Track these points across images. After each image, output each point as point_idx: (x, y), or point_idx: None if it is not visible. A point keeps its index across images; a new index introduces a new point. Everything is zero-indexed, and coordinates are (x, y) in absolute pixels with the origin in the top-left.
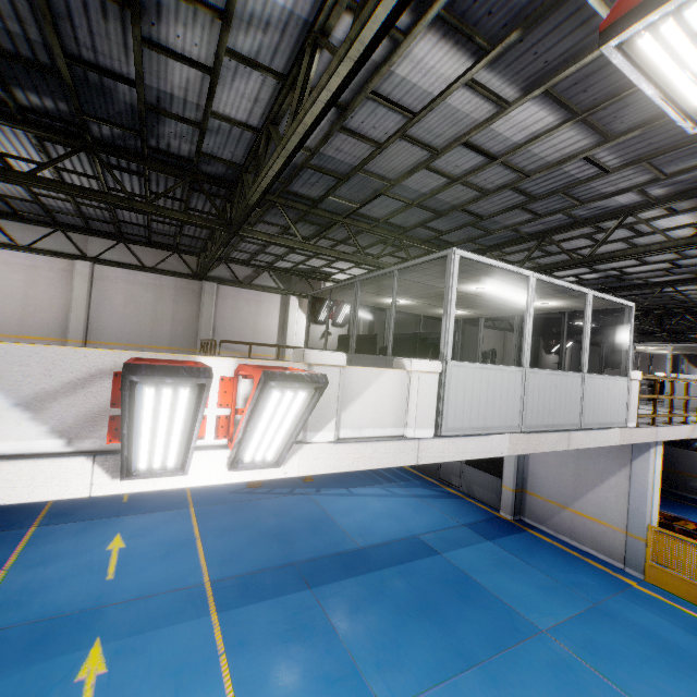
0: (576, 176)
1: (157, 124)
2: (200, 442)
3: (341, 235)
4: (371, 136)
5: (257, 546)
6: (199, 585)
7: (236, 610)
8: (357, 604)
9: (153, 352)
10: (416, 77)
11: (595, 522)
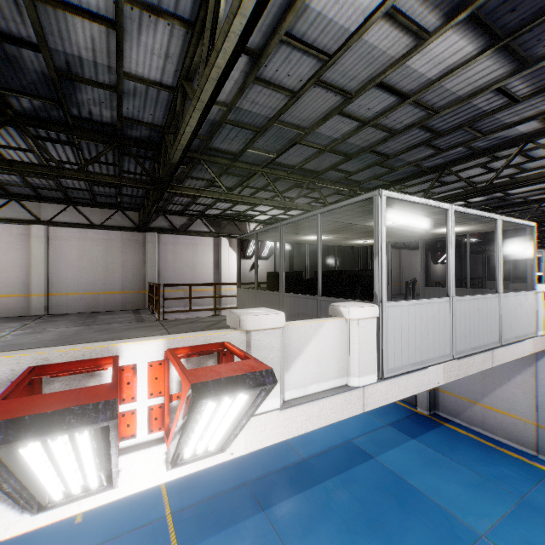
0: (483, 109)
1: (74, 92)
2: (132, 441)
3: (261, 183)
4: (286, 85)
5: (212, 467)
6: (161, 518)
7: (197, 544)
8: (308, 524)
9: (63, 348)
10: (332, 12)
11: (504, 415)
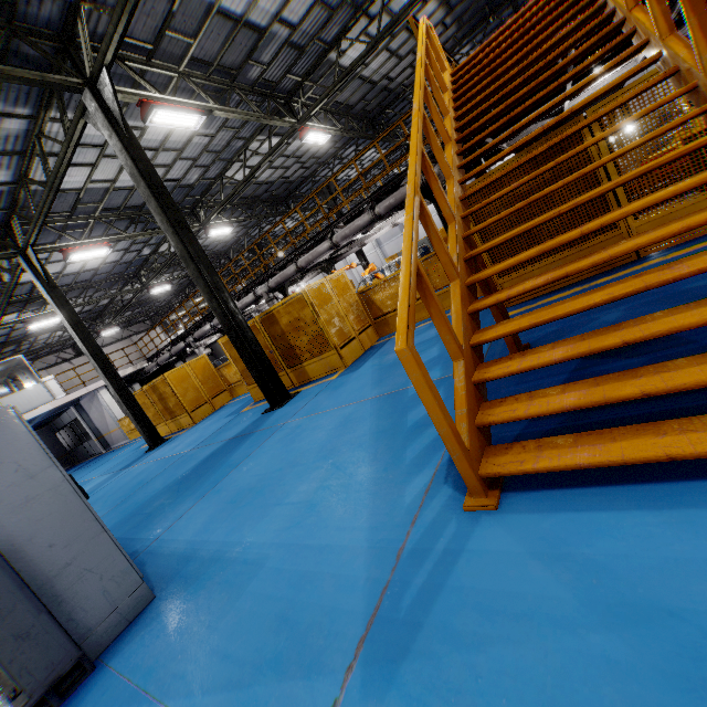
0: None
1: None
2: None
3: None
4: None
5: None
6: None
7: None
8: None
9: None
10: None
11: (115, 431)
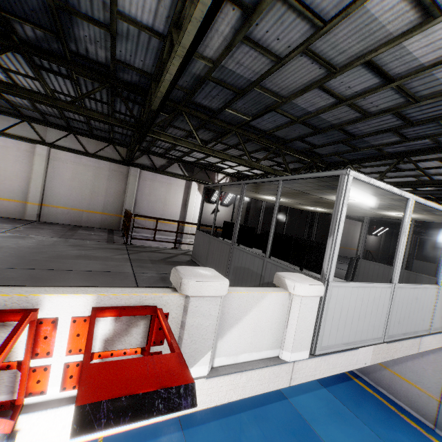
0: None
1: (71, 26)
2: (40, 397)
3: (233, 141)
4: (273, 49)
5: None
6: None
7: None
8: None
9: None
10: None
11: (411, 385)
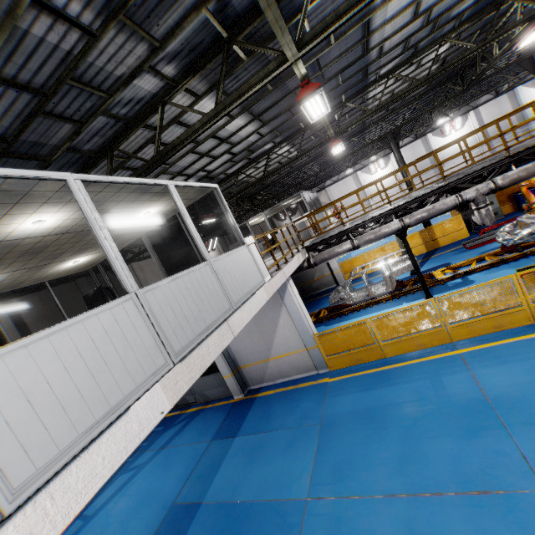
0: (65, 49)
1: None
2: None
3: None
4: None
5: None
6: None
7: None
8: None
9: None
10: None
11: (288, 356)
